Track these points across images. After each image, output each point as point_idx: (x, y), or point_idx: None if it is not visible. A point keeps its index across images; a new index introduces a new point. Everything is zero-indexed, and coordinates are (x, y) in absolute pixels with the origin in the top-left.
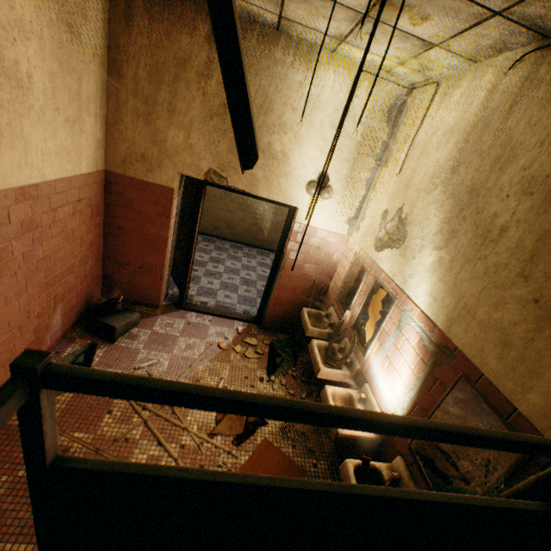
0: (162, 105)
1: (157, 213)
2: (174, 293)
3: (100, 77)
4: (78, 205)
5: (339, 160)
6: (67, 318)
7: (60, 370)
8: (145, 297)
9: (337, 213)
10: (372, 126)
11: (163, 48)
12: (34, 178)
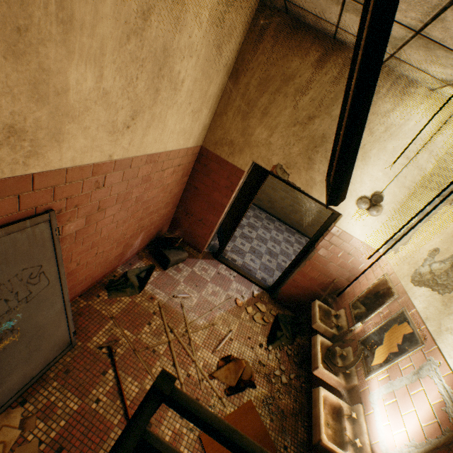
0: (259, 108)
1: (226, 186)
2: (214, 244)
3: (223, 81)
4: (177, 168)
5: (399, 185)
6: (143, 241)
7: (179, 397)
8: (194, 241)
9: (379, 231)
10: (448, 164)
11: (276, 66)
12: (160, 149)
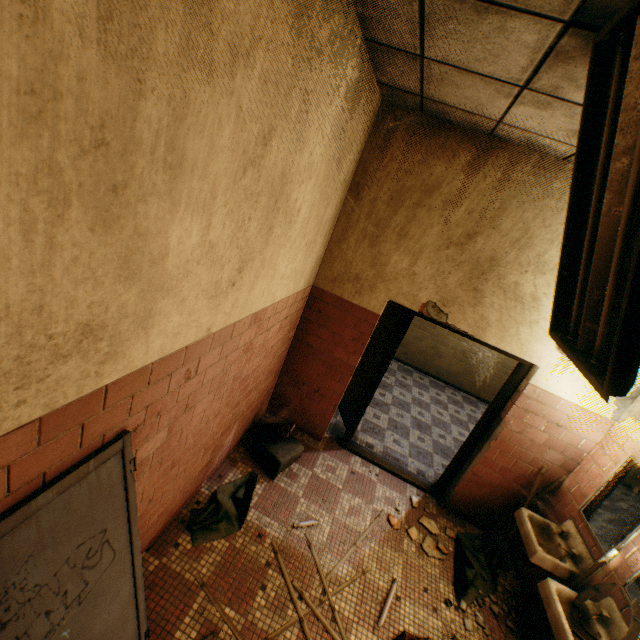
0: (393, 229)
1: (353, 338)
2: (336, 422)
3: (340, 199)
4: (284, 322)
5: None
6: (236, 435)
7: None
8: (309, 424)
9: None
10: None
11: (412, 174)
12: (267, 302)
